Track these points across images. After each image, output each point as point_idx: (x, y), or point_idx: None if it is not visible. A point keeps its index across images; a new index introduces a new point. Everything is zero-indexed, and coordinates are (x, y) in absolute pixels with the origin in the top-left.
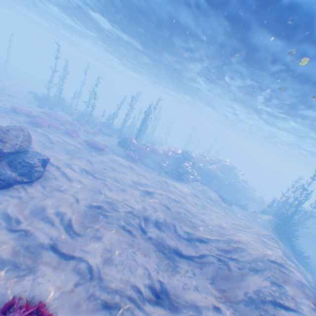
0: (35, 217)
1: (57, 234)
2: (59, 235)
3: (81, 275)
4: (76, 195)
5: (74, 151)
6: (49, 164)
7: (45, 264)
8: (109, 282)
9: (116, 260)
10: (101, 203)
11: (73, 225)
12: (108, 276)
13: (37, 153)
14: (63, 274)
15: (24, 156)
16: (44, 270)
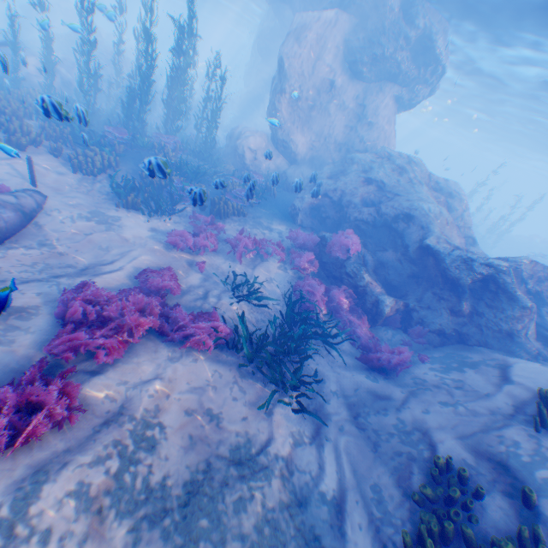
0: None
1: None
2: None
3: None
4: None
5: None
6: None
7: None
8: None
9: None
10: None
11: None
12: None
13: None
14: None
15: None
16: None
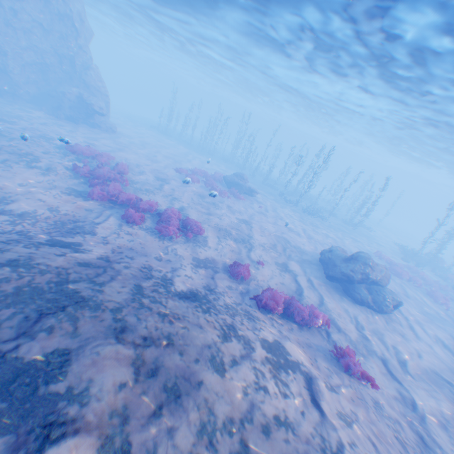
0: (373, 334)
1: (388, 357)
2: (389, 358)
3: (401, 397)
4: (418, 350)
5: (432, 316)
6: (396, 309)
7: (373, 362)
8: (432, 433)
9: (450, 432)
10: (452, 382)
11: (405, 365)
12: (432, 428)
13: (391, 291)
14: (385, 381)
15: (379, 288)
16: (371, 364)
